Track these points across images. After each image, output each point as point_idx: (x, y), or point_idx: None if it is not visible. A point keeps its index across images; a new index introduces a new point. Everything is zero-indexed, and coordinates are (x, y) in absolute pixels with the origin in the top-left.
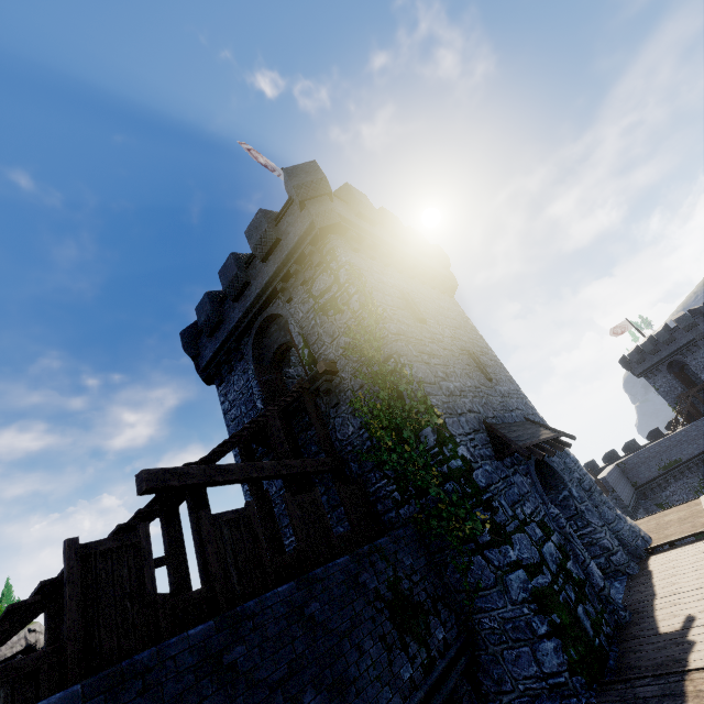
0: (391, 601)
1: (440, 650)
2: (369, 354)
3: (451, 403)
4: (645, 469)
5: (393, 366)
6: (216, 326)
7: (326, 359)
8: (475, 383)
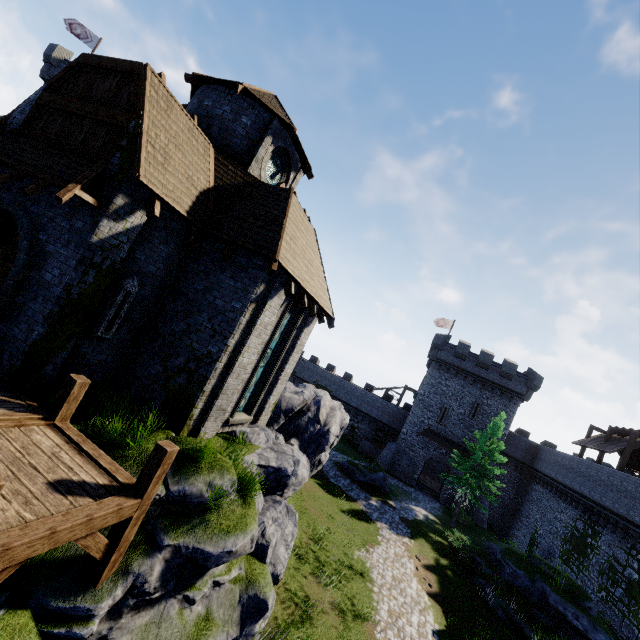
0: None
1: None
2: None
3: None
4: (309, 374)
5: None
6: None
7: None
8: None
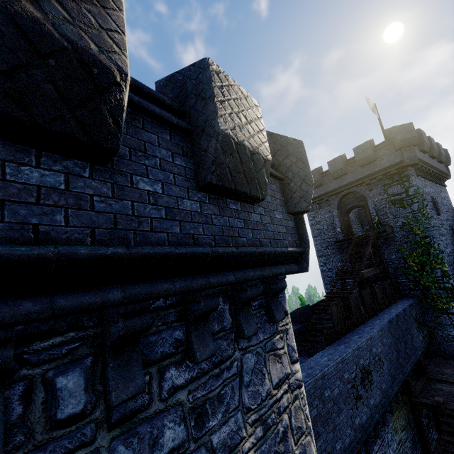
0: (416, 320)
1: (425, 336)
2: (416, 232)
3: (448, 260)
4: None
5: (428, 241)
6: (317, 186)
7: (387, 224)
8: (453, 247)
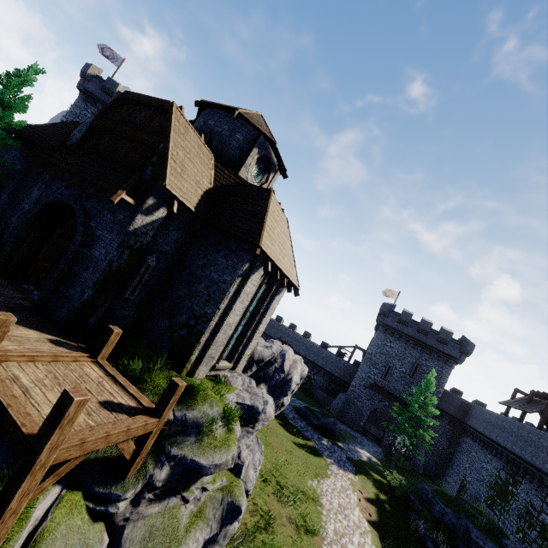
0: None
1: None
2: None
3: None
4: (274, 331)
5: None
6: None
7: None
8: None
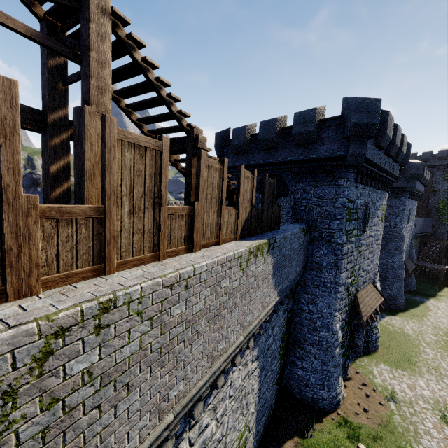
0: (432, 224)
1: (432, 230)
2: None
3: None
4: None
5: None
6: None
7: (438, 188)
8: None
